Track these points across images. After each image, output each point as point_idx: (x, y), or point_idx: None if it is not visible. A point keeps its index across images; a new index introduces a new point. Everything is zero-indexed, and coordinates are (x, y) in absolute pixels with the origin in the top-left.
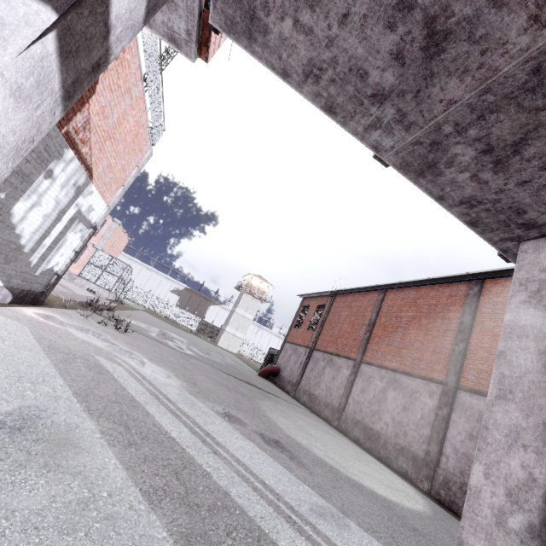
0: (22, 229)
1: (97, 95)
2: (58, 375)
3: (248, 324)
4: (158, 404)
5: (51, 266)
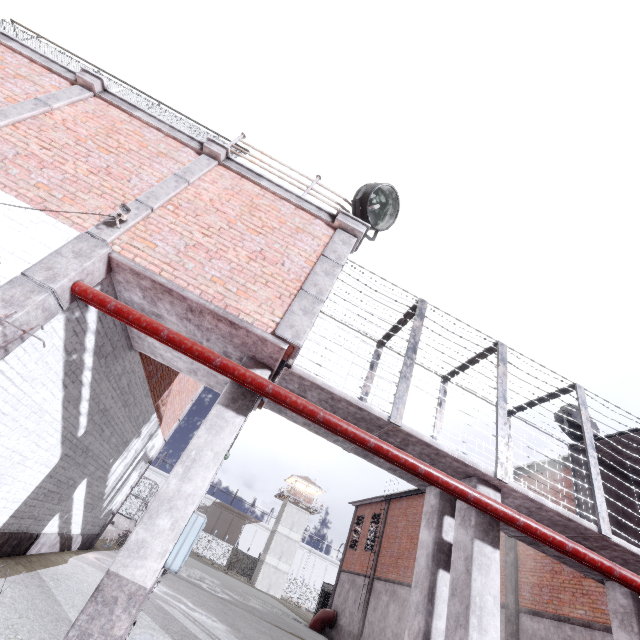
0: (110, 480)
1: (179, 375)
2: (145, 613)
3: (295, 549)
4: None
5: (112, 506)
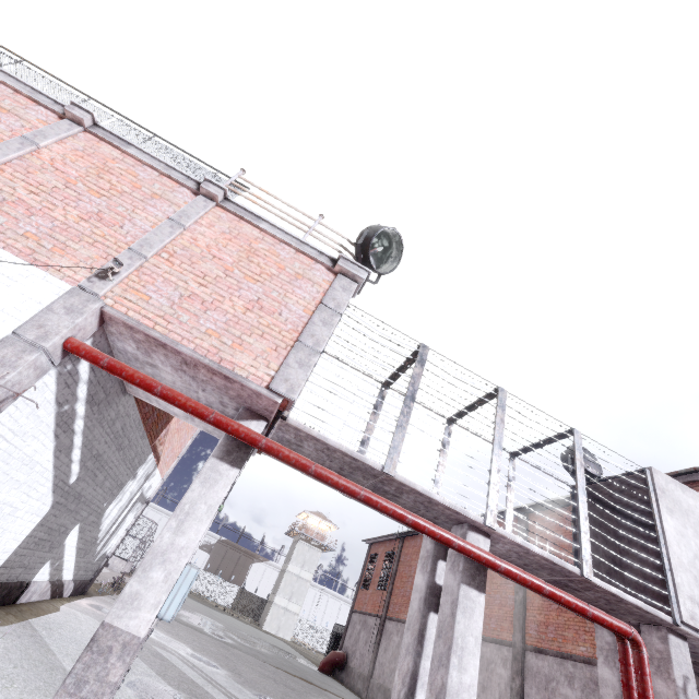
0: (104, 524)
1: None
2: (141, 660)
3: (306, 588)
4: (212, 687)
5: (106, 550)
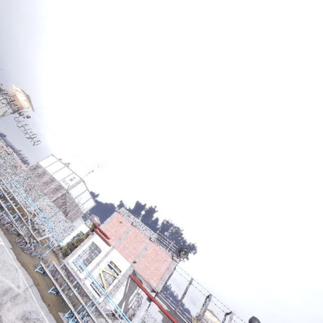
0: (129, 300)
1: None
2: None
3: None
4: None
5: (129, 307)
